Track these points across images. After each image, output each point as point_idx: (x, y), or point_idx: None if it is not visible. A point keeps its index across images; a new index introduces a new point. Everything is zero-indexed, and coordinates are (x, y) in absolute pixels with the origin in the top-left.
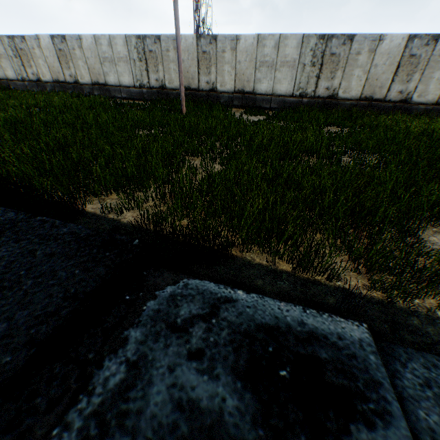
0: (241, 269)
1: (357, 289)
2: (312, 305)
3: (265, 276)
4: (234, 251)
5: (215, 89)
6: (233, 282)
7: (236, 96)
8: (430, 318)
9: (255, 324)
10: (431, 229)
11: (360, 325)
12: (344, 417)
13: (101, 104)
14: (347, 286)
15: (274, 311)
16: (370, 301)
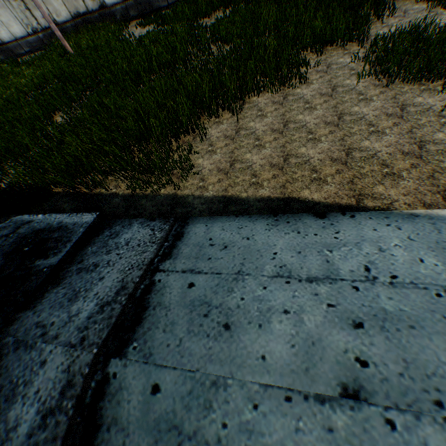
0: (59, 200)
1: (123, 191)
2: (89, 210)
3: (71, 200)
4: (61, 189)
5: (104, 5)
6: (51, 210)
7: (128, 5)
8: (154, 196)
9: (34, 230)
10: (214, 121)
11: (95, 214)
12: (38, 259)
13: (1, 73)
14: (118, 191)
15: (51, 221)
16: (125, 197)
